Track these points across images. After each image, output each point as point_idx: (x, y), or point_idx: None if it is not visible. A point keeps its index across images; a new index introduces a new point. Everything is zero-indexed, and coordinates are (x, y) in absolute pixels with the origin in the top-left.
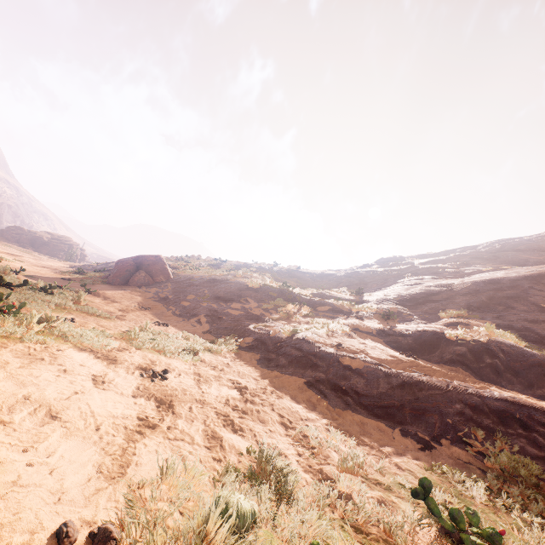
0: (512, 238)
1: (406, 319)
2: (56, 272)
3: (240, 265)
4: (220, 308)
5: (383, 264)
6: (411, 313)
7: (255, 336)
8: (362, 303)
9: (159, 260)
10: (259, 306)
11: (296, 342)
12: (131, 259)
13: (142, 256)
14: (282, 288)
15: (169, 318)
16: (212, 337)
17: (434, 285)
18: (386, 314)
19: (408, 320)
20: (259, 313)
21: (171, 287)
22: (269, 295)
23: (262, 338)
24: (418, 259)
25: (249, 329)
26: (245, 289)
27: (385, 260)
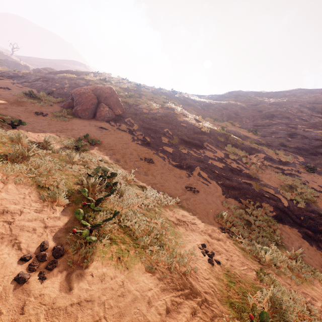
0: (311, 90)
1: (318, 171)
2: (10, 96)
3: (152, 91)
4: (203, 159)
5: (238, 98)
6: (316, 165)
7: (272, 204)
8: (268, 146)
9: (113, 92)
10: (228, 157)
11: (319, 219)
12: (90, 90)
13: (99, 88)
14: (224, 133)
15: (176, 172)
16: (236, 202)
17: (310, 137)
18: (306, 166)
19: (319, 172)
20: (236, 166)
21: (136, 124)
22: (219, 140)
23: (281, 208)
24: (259, 97)
25: (254, 191)
26: (200, 133)
27: (236, 93)
